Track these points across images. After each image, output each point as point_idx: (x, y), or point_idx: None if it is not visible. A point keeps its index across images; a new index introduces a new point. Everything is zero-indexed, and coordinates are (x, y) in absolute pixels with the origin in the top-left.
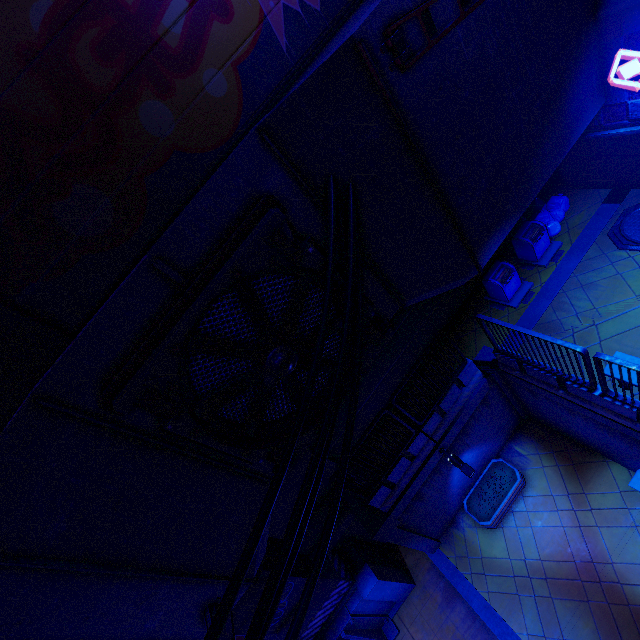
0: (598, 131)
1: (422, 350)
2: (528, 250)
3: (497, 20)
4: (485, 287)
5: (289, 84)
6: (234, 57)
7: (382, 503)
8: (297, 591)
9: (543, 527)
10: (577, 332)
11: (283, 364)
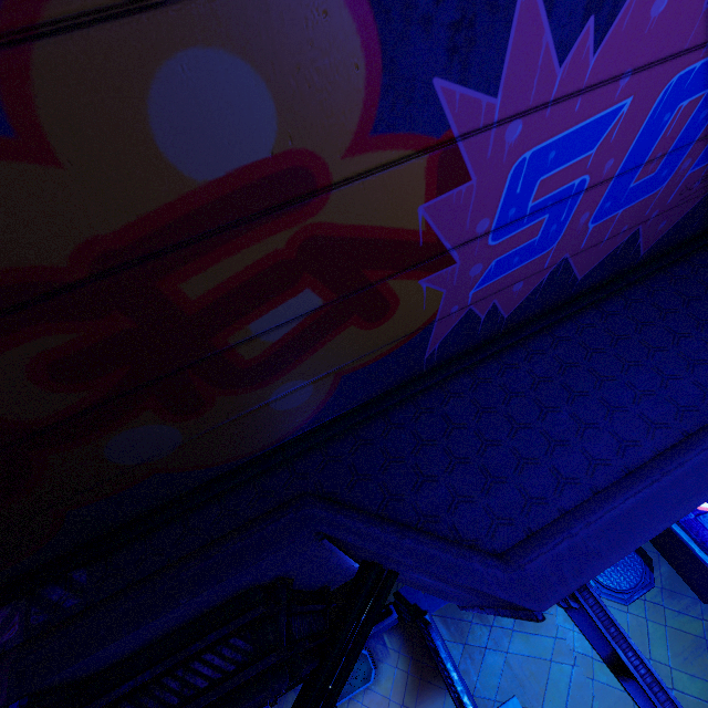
0: None
1: None
2: None
3: None
4: None
5: (401, 399)
6: (347, 365)
7: None
8: None
9: None
10: (496, 627)
11: None
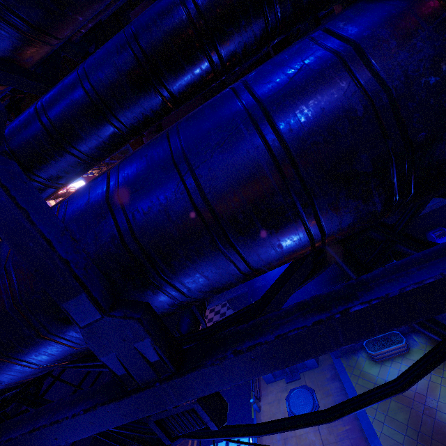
0: None
1: None
2: None
3: None
4: (427, 238)
5: None
6: None
7: None
8: None
9: None
10: None
11: None
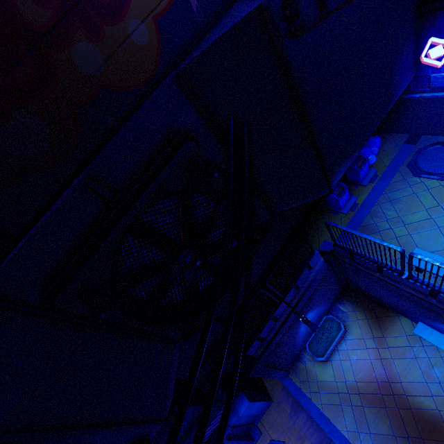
0: (408, 94)
1: (282, 242)
2: (355, 174)
3: (359, 5)
4: (326, 199)
5: (198, 39)
6: (154, 12)
7: (255, 352)
8: (193, 415)
9: (357, 360)
10: (387, 232)
11: (192, 262)
